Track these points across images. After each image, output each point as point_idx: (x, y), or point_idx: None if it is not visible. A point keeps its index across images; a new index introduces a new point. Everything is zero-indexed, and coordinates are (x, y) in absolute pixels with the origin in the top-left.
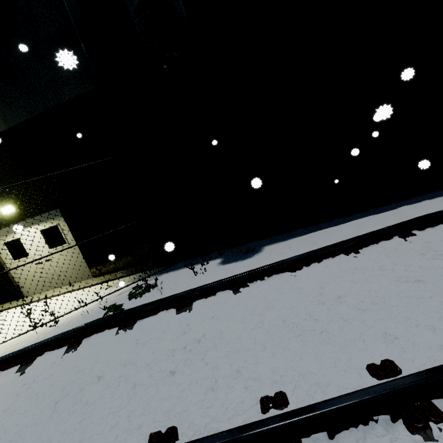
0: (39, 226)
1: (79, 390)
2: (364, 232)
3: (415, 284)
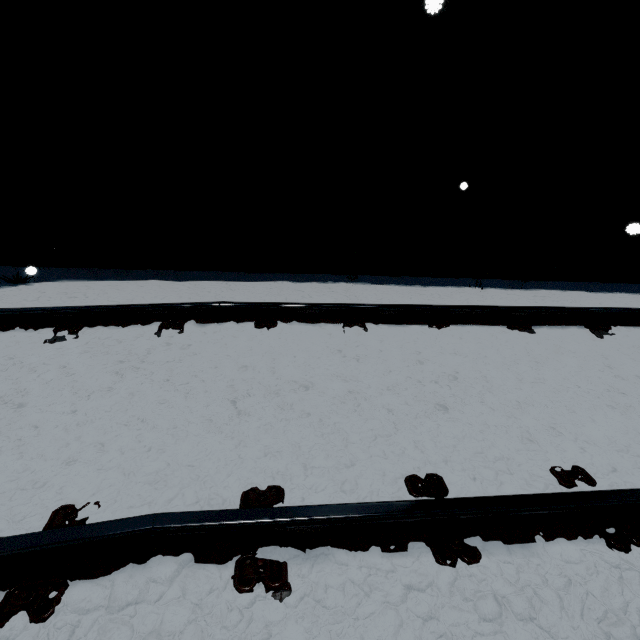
0: None
1: None
2: (154, 302)
3: (0, 411)
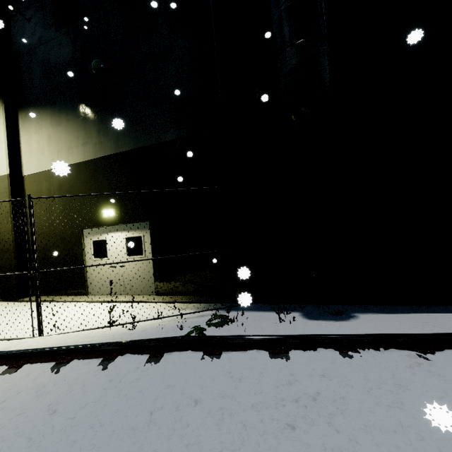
0: (126, 233)
1: (174, 407)
2: None
3: None
